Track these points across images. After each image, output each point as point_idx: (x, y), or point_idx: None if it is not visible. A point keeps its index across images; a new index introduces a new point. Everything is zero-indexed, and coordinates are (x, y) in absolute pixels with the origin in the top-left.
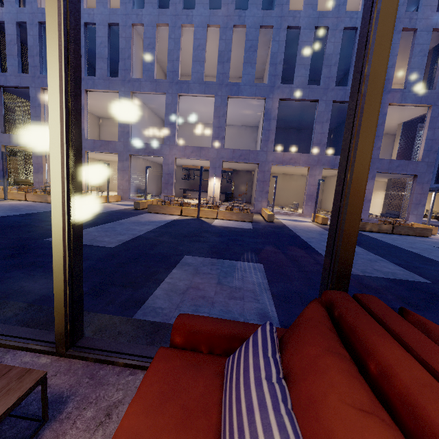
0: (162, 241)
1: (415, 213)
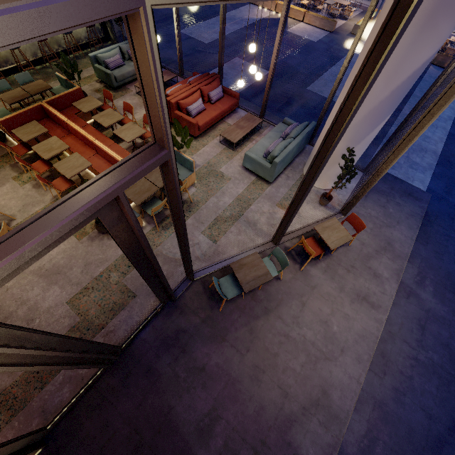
0: (233, 44)
1: None
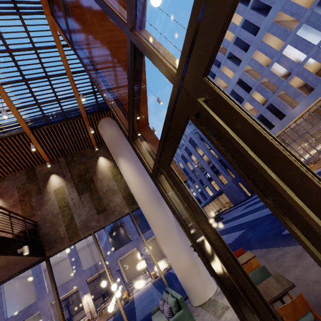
0: None
1: None
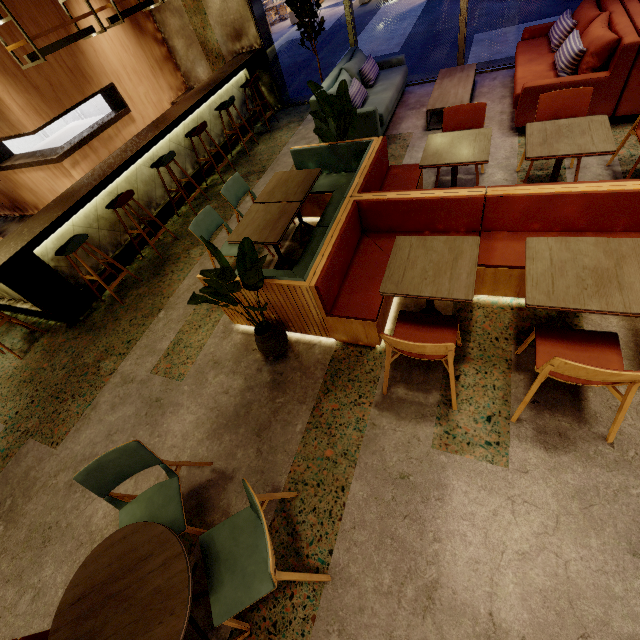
0: (439, 31)
1: None
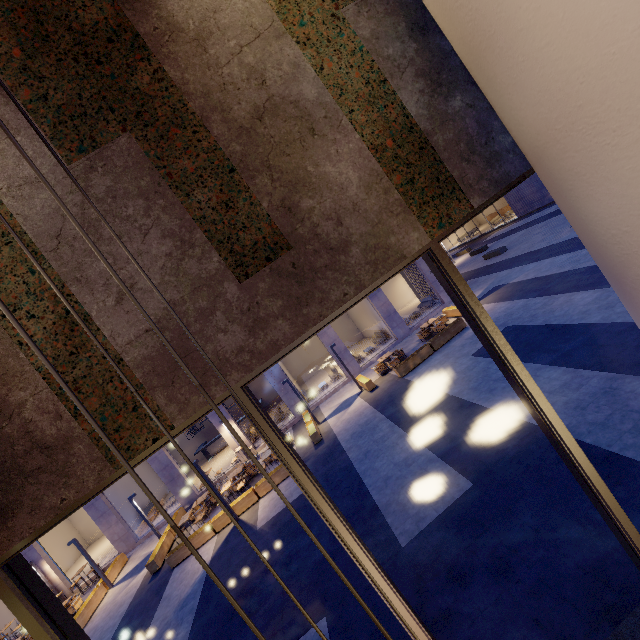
0: None
1: (442, 289)
